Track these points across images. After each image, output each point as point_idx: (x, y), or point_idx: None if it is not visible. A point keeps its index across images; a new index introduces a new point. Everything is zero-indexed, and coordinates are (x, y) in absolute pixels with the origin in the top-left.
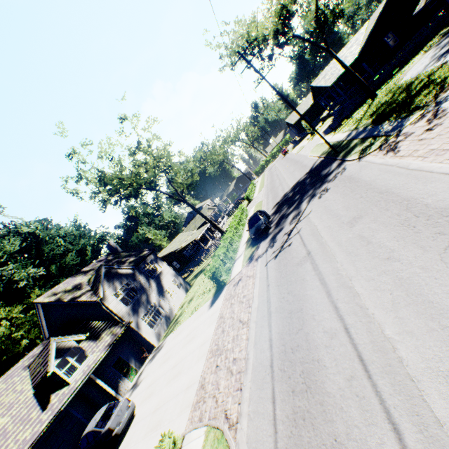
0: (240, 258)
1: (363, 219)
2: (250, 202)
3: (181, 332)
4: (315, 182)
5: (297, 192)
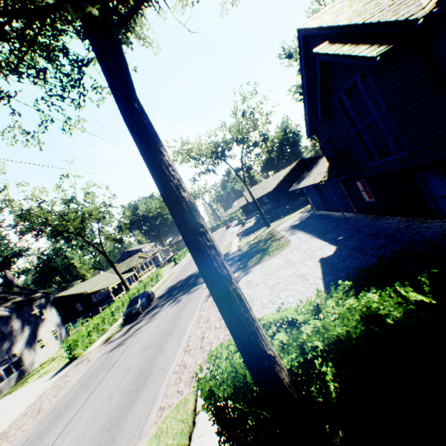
0: (108, 333)
1: (147, 351)
2: (176, 265)
3: (14, 397)
4: (190, 285)
5: (181, 286)
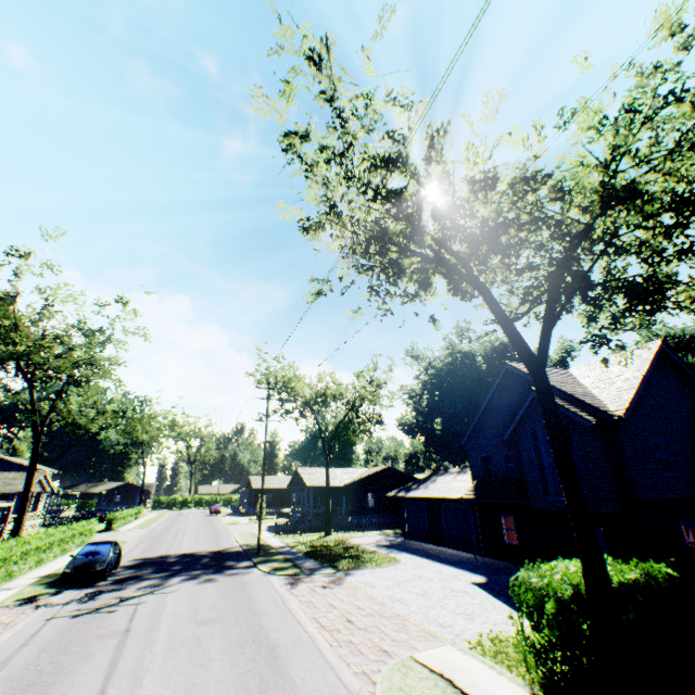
0: (9, 591)
1: (216, 624)
2: (108, 531)
3: None
4: (212, 565)
5: (183, 561)
